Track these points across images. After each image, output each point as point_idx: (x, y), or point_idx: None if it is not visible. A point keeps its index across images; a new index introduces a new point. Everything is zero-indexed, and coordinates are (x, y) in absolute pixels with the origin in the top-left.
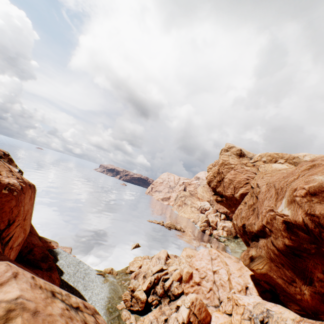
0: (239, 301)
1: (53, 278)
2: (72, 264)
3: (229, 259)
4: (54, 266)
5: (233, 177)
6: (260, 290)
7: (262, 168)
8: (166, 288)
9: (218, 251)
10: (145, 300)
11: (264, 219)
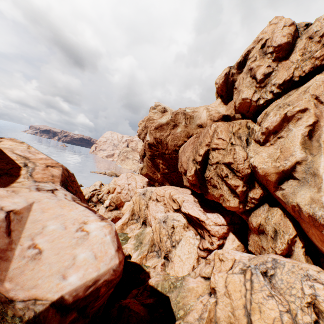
0: (137, 191)
1: None
2: None
3: (138, 176)
4: None
5: None
6: (150, 186)
7: None
8: (100, 198)
9: (132, 173)
10: None
11: (143, 146)
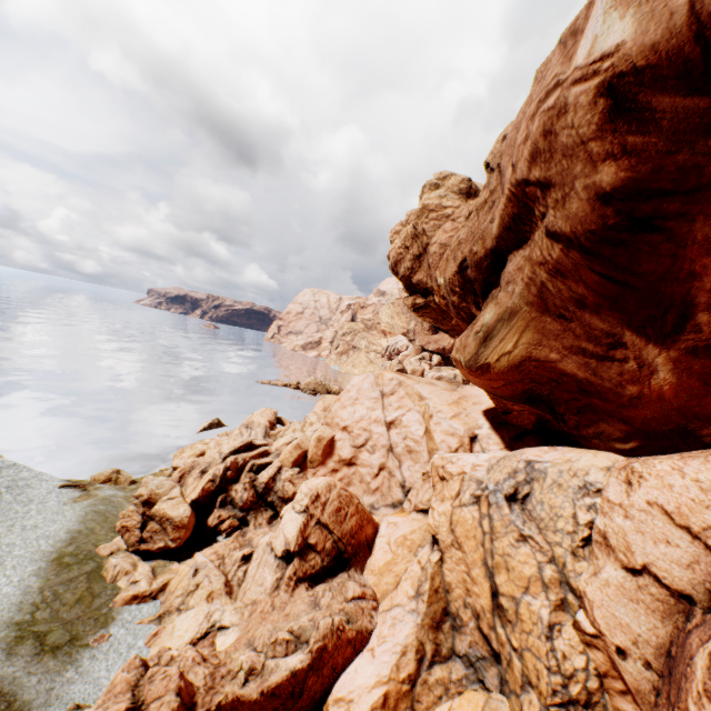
0: (449, 468)
1: None
2: None
3: (429, 386)
4: None
5: (451, 237)
6: (511, 435)
7: None
8: (262, 488)
9: (402, 375)
10: (186, 521)
11: (521, 159)
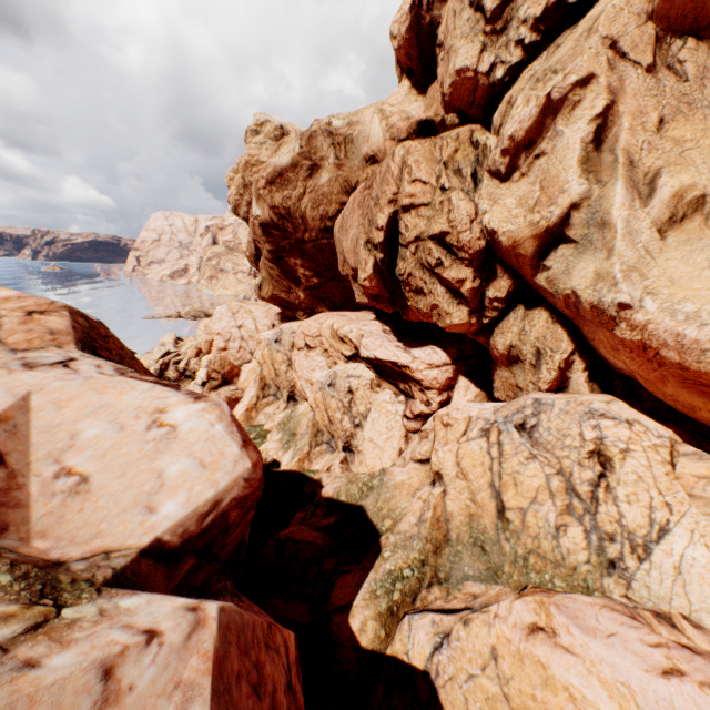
0: (261, 338)
1: None
2: None
3: (255, 306)
4: None
5: None
6: (287, 321)
7: None
8: (183, 370)
9: (242, 302)
10: None
11: (251, 232)
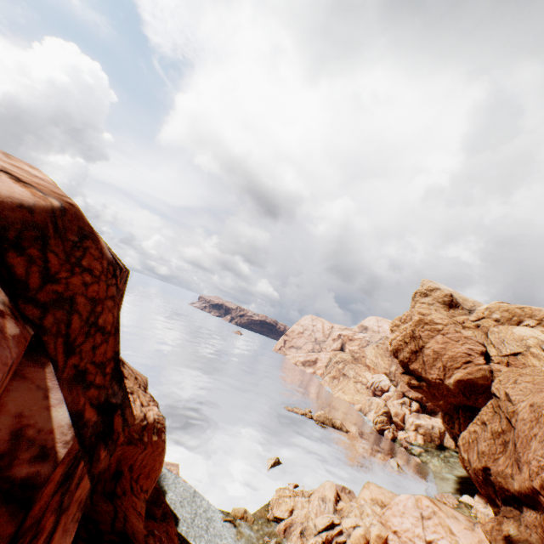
0: None
1: (171, 534)
2: (185, 498)
3: (455, 522)
4: (168, 510)
5: (441, 348)
6: None
7: (496, 334)
8: None
9: (434, 503)
10: None
11: (535, 479)
